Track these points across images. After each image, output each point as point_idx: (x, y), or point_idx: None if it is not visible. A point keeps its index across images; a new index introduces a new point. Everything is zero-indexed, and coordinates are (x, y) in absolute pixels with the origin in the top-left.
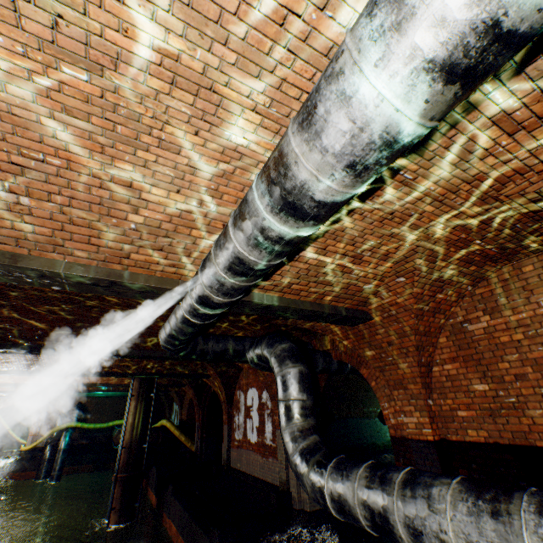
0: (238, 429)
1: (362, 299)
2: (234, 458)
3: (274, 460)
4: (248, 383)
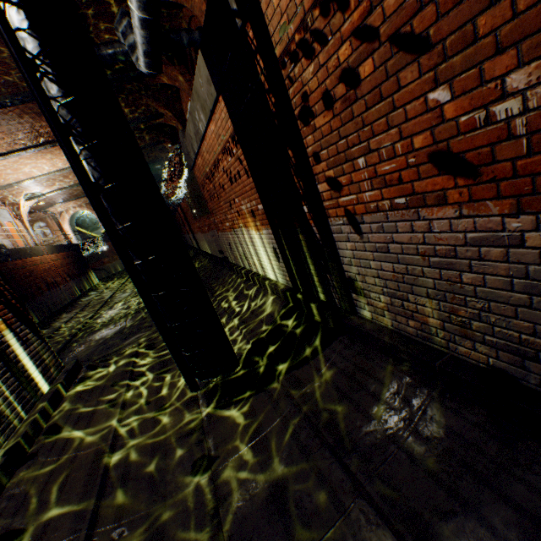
0: None
1: None
2: None
3: None
4: (186, 104)
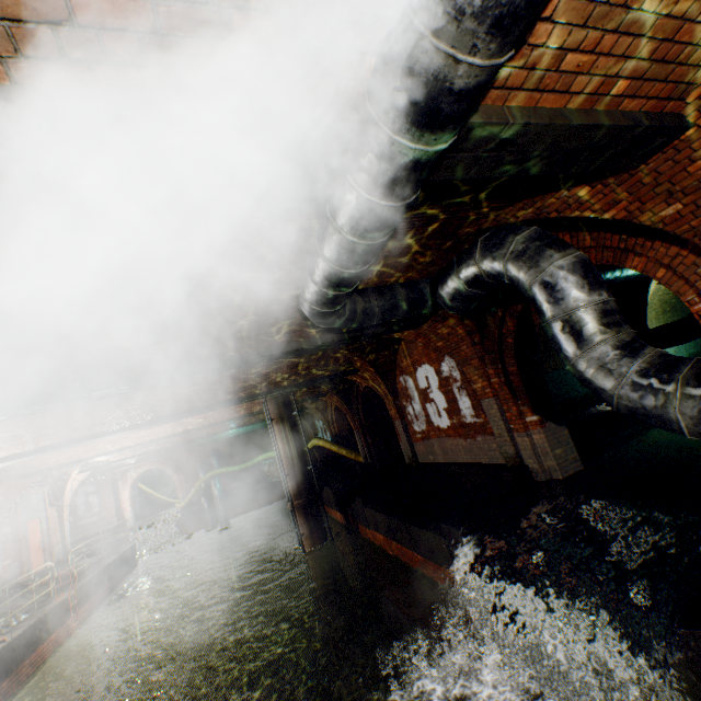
0: (417, 420)
1: (685, 76)
2: (422, 453)
3: (485, 437)
4: (412, 362)
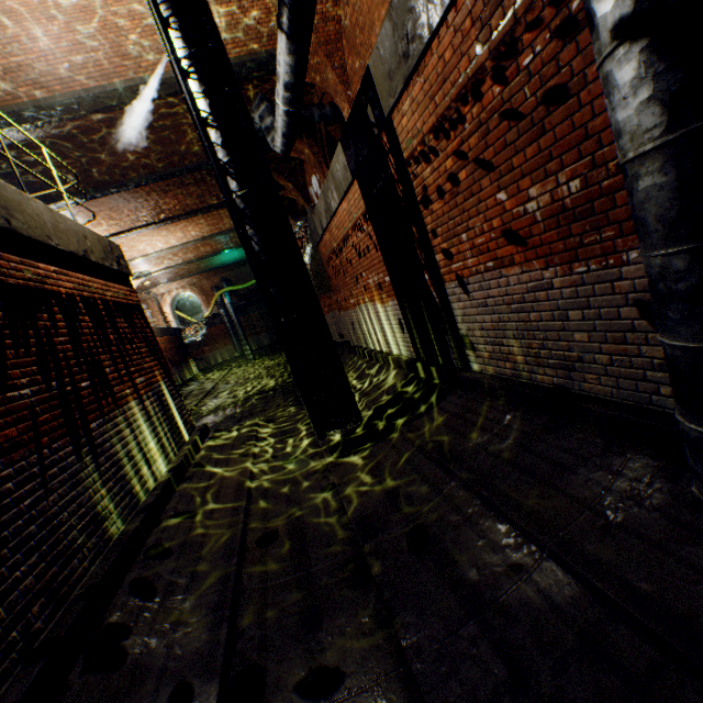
0: None
1: None
2: None
3: None
4: (310, 176)
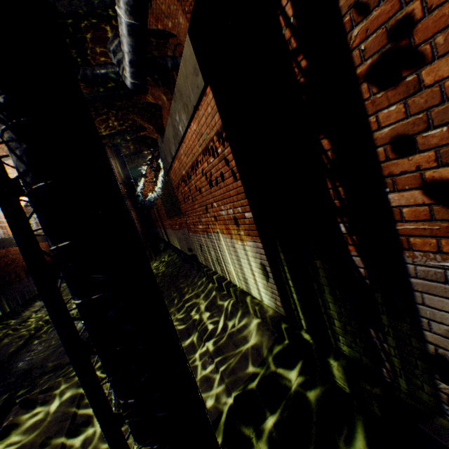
0: None
1: None
2: None
3: None
4: (166, 120)
